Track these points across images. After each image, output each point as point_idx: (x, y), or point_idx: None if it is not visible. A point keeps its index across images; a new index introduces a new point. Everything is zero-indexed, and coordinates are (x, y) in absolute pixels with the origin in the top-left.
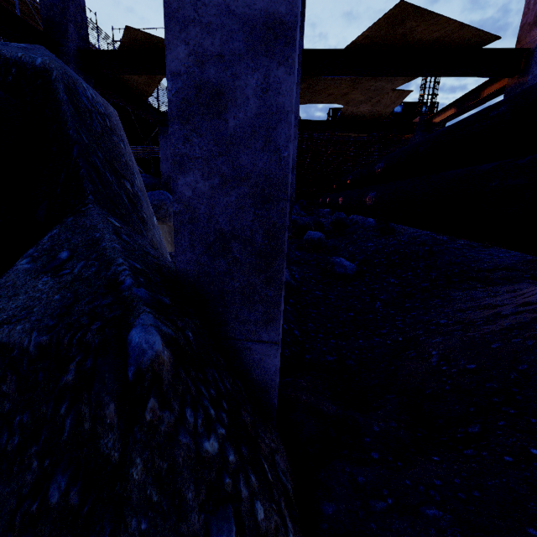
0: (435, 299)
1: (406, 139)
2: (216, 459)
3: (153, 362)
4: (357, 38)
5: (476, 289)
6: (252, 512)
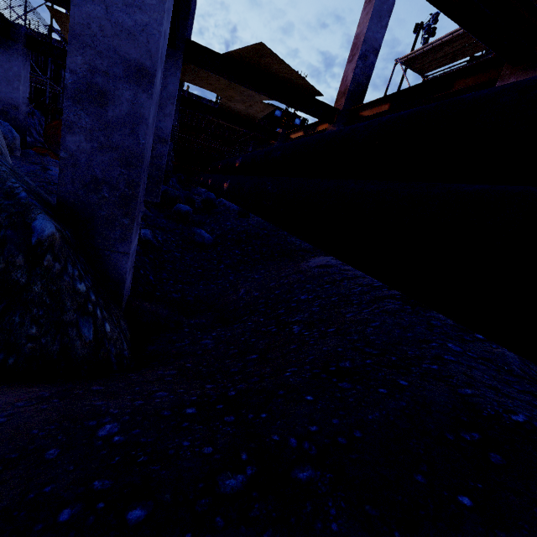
0: (259, 265)
1: (272, 144)
2: (84, 294)
3: (50, 237)
4: (232, 51)
5: (284, 261)
6: (103, 326)
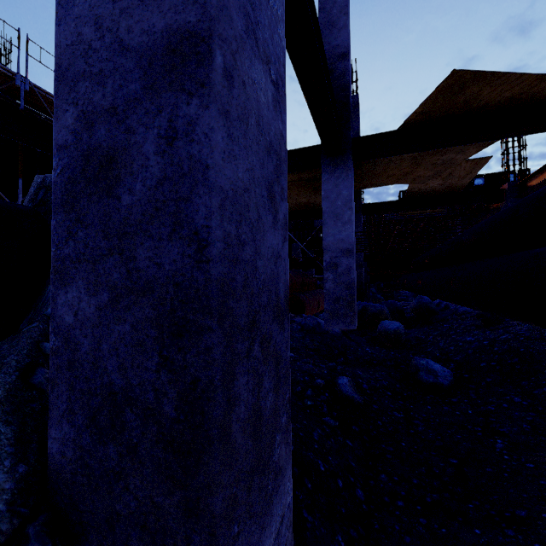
0: None
1: (495, 208)
2: None
3: None
4: (410, 116)
5: None
6: None
